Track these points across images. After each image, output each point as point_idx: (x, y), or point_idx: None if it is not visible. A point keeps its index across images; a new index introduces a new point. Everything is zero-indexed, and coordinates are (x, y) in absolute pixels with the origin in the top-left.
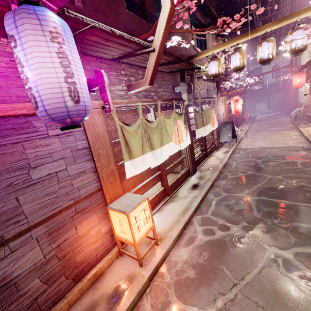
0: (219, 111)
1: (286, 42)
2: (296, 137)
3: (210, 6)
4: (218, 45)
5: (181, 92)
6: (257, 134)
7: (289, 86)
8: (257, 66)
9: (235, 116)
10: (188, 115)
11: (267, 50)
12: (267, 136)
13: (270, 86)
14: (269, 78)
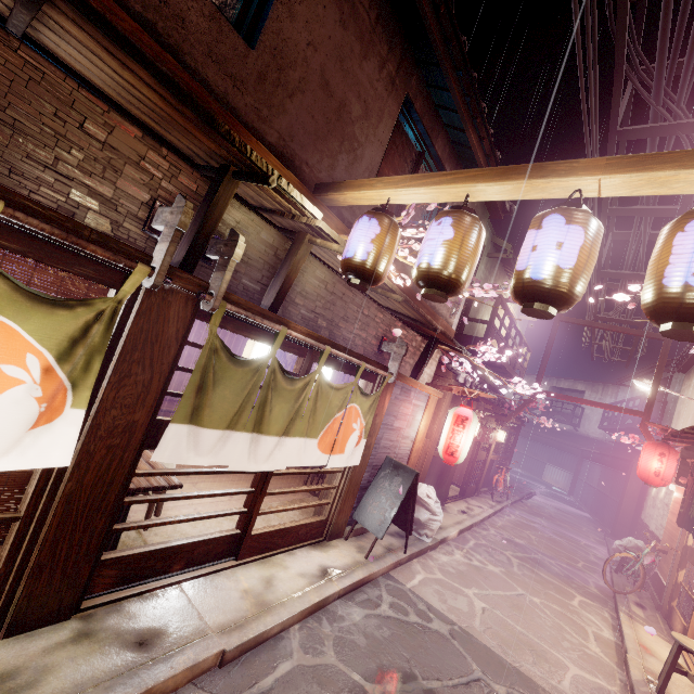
0: (403, 421)
1: (650, 366)
2: (598, 654)
3: (468, 122)
4: (409, 179)
5: (162, 233)
6: (496, 553)
7: (630, 467)
8: (576, 385)
9: (471, 465)
10: (165, 346)
11: (554, 248)
12: (517, 582)
13: (591, 442)
14: (593, 425)
